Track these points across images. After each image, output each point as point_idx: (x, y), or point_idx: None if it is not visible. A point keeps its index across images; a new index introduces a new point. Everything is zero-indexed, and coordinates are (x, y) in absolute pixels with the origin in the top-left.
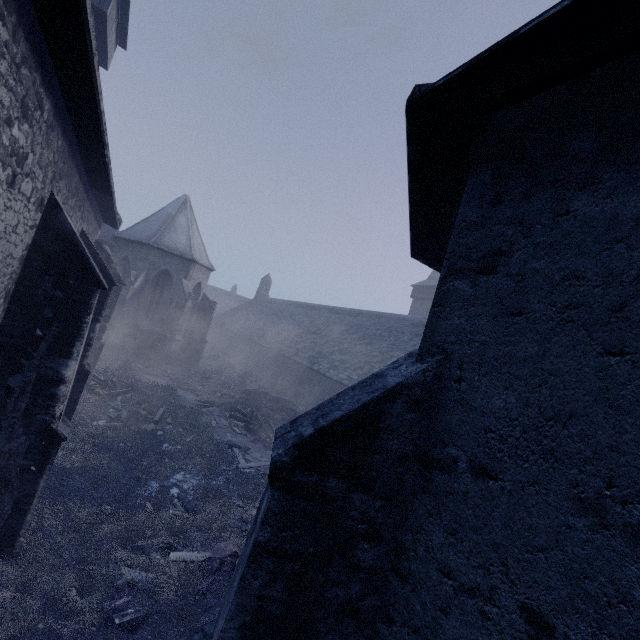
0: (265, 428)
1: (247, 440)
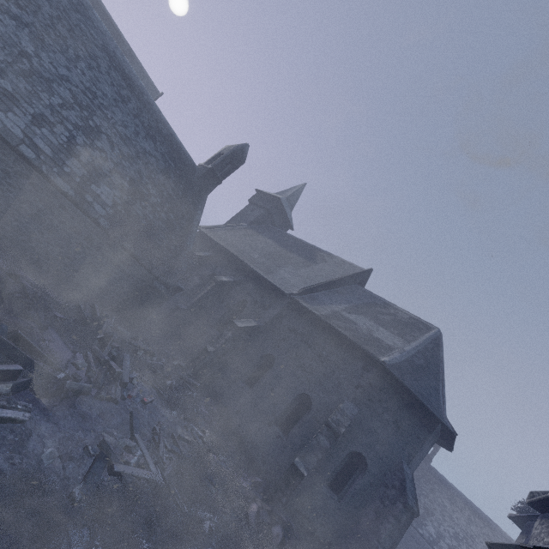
0: (38, 363)
1: (41, 418)
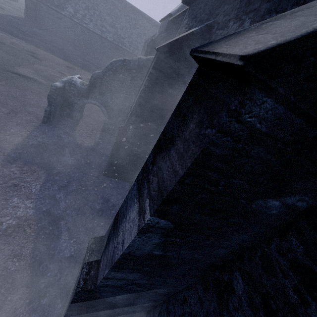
0: None
1: None
